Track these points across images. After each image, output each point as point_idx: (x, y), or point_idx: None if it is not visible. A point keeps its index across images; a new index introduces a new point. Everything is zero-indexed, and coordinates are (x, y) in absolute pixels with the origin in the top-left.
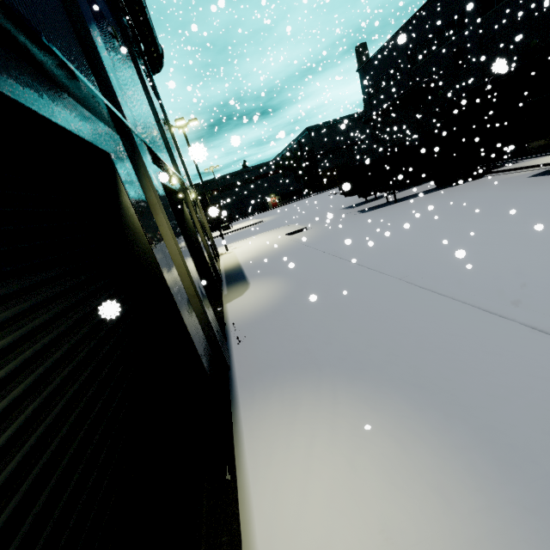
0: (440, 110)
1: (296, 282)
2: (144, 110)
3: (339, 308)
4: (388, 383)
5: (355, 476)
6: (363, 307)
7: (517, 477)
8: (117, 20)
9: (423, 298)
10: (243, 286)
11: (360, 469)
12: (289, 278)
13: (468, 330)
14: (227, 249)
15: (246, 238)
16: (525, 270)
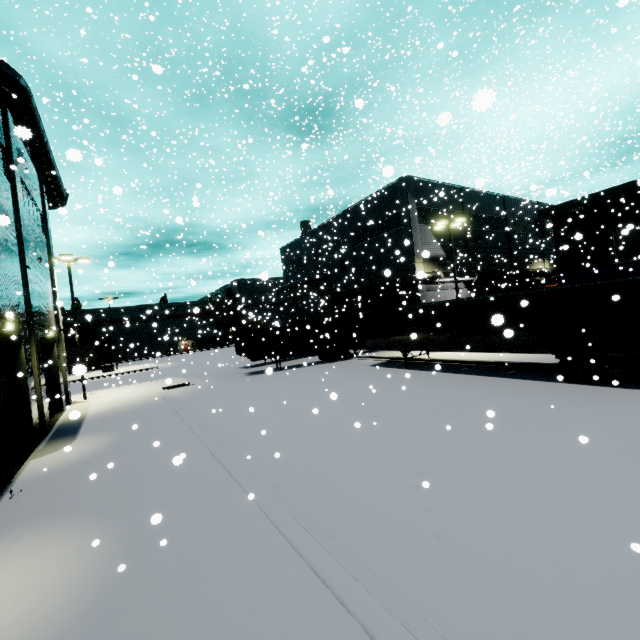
0: (331, 298)
1: (122, 439)
2: (4, 260)
3: (134, 463)
4: (110, 517)
5: (26, 576)
6: (152, 462)
7: (126, 556)
8: (11, 180)
9: (199, 456)
10: (67, 441)
11: (33, 572)
12: (120, 434)
13: (198, 478)
14: (85, 397)
15: (122, 385)
16: (285, 438)
